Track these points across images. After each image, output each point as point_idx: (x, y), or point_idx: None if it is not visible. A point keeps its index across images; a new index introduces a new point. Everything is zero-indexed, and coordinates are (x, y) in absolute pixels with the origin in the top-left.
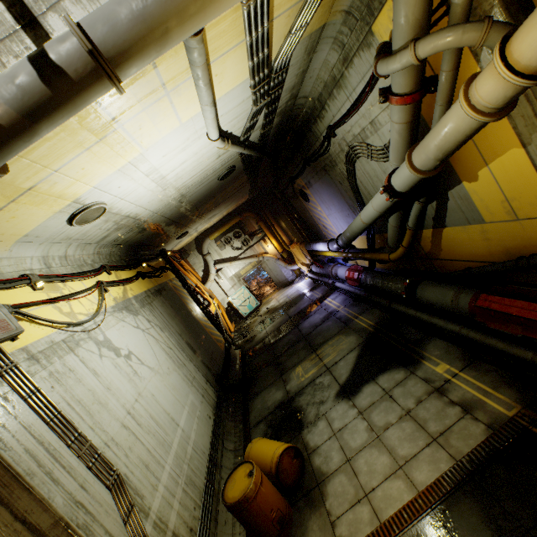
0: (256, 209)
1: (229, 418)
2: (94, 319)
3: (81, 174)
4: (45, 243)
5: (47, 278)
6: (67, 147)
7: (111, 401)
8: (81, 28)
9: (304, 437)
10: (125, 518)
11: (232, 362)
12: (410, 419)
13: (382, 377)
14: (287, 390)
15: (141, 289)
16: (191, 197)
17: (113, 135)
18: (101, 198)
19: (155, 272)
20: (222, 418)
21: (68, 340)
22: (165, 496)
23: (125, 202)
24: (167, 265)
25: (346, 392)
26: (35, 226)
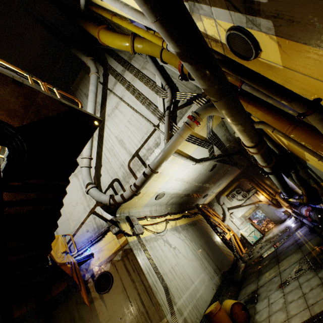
0: (247, 175)
1: (227, 296)
2: (163, 232)
3: (156, 186)
4: (150, 206)
5: (150, 217)
6: (151, 182)
7: (166, 261)
8: (149, 166)
9: (256, 306)
10: (167, 298)
11: (237, 269)
12: (303, 297)
13: (301, 277)
14: (257, 284)
15: (183, 222)
16: (199, 181)
17: (161, 175)
18: (162, 190)
19: (191, 215)
20: (222, 294)
21: (155, 237)
22: (183, 304)
23: (171, 189)
24: (198, 211)
25: (282, 285)
26: (147, 201)
